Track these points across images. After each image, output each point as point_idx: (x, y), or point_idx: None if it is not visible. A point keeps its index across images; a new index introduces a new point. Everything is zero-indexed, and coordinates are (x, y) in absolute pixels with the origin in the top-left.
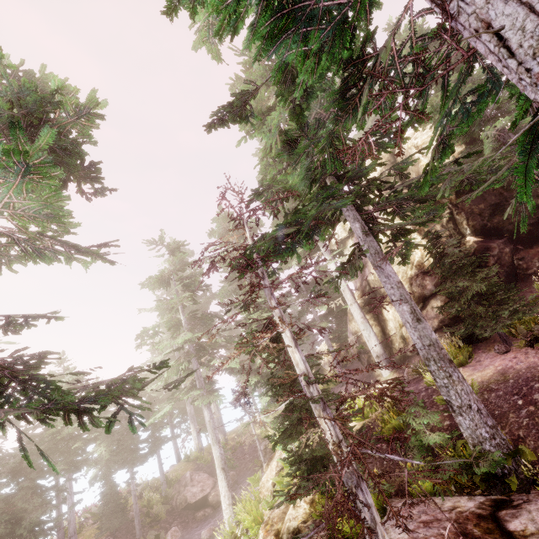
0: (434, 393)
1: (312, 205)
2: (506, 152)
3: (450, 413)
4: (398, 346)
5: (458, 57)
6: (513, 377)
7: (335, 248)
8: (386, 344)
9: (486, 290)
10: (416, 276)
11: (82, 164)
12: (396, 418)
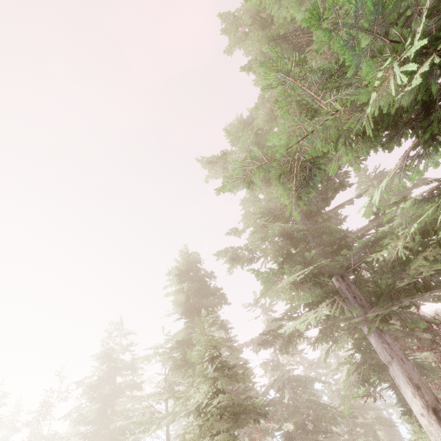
0: None
1: (343, 431)
2: None
3: None
4: None
5: None
6: None
7: None
8: None
9: None
10: None
11: None
12: None
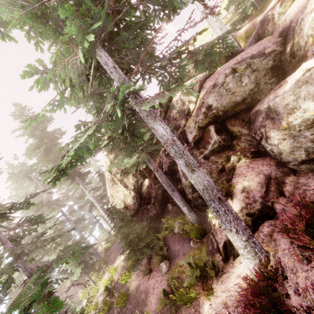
0: (123, 287)
1: None
2: (134, 161)
3: (119, 311)
4: None
5: (96, 87)
6: (136, 296)
7: None
8: None
9: (137, 238)
10: (124, 208)
11: None
12: (102, 312)
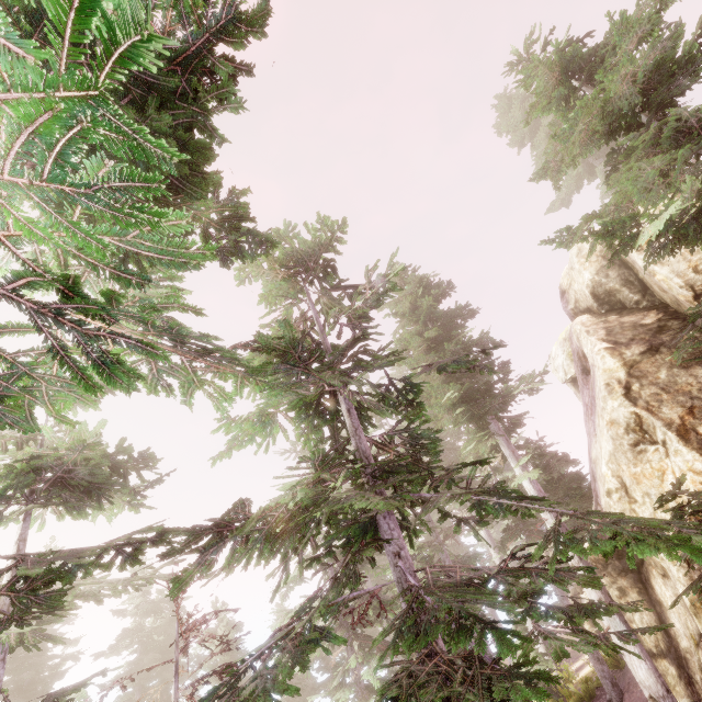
0: None
1: None
2: None
3: None
4: (701, 686)
5: (656, 77)
6: None
7: (569, 386)
8: (676, 658)
9: None
10: None
11: (132, 457)
12: None
